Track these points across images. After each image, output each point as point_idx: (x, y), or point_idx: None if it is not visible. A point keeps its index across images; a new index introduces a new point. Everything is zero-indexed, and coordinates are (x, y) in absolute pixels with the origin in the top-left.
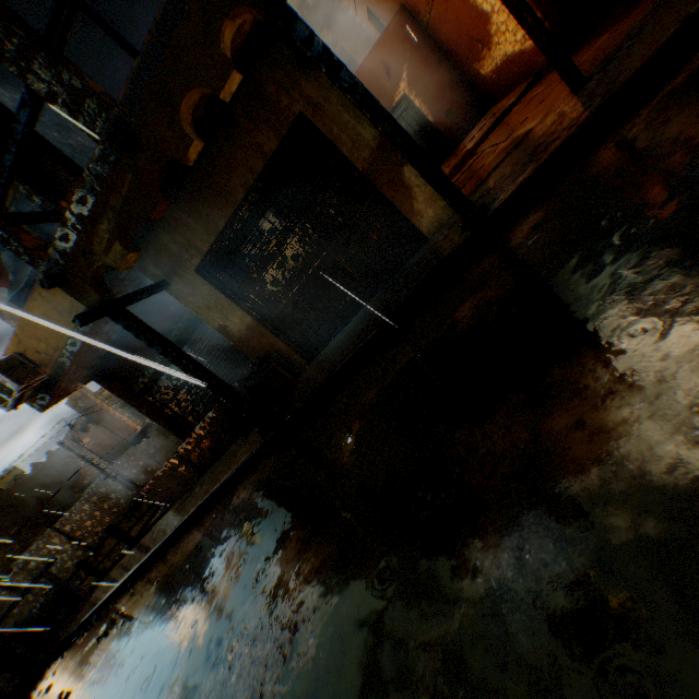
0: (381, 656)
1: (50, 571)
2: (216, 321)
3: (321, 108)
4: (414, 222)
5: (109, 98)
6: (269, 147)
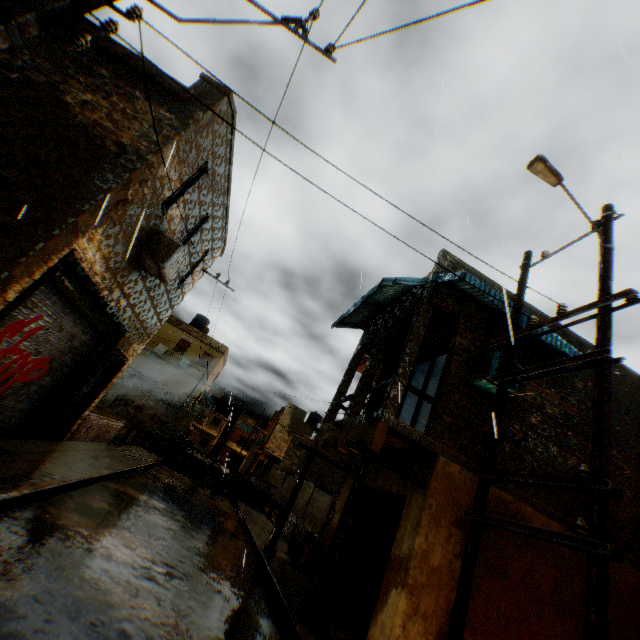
0: (127, 513)
1: (269, 486)
2: (337, 506)
3: (410, 506)
4: (372, 618)
5: (356, 414)
6: (394, 487)
